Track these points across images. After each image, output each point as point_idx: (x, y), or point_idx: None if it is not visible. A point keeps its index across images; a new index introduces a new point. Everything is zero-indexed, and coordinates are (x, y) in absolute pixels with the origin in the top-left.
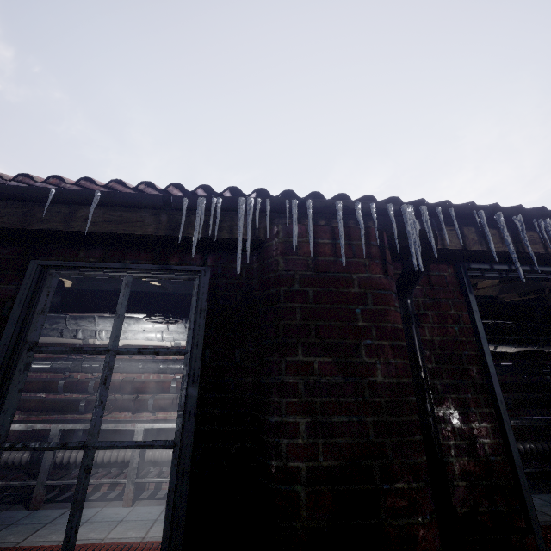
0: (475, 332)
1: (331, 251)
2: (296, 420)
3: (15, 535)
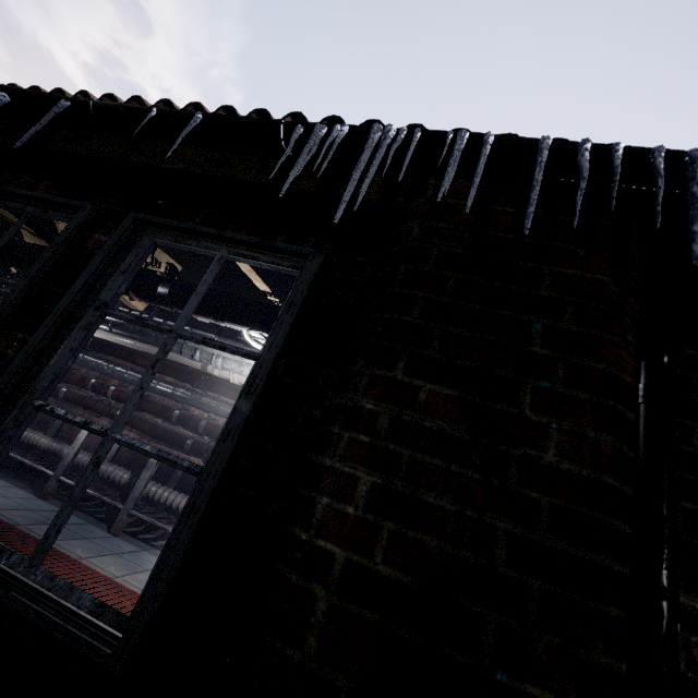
0: None
1: (512, 225)
2: (355, 473)
3: (84, 550)
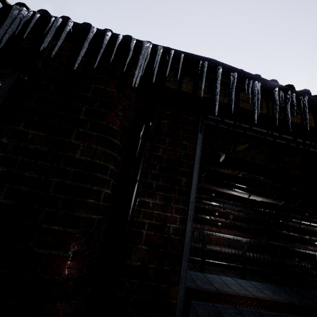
0: (194, 158)
1: (83, 66)
2: None
3: None
